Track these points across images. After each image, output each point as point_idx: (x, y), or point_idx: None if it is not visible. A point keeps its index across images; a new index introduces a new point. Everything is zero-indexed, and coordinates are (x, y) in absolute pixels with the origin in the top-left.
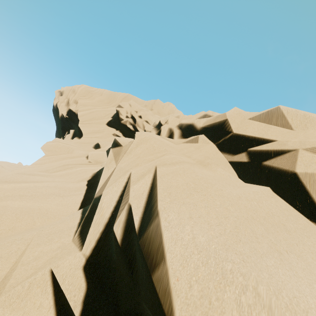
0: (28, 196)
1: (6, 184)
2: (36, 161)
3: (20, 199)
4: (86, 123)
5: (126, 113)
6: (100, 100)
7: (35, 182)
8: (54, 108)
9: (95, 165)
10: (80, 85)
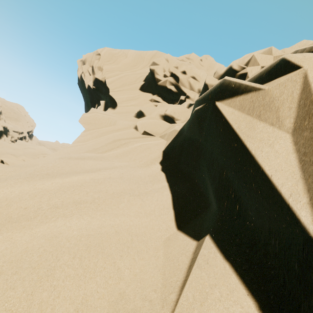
0: (88, 202)
1: (49, 181)
2: (77, 138)
3: (78, 212)
4: (117, 90)
5: (163, 72)
6: (126, 63)
7: (90, 171)
8: (79, 81)
9: (152, 137)
10: (101, 48)
